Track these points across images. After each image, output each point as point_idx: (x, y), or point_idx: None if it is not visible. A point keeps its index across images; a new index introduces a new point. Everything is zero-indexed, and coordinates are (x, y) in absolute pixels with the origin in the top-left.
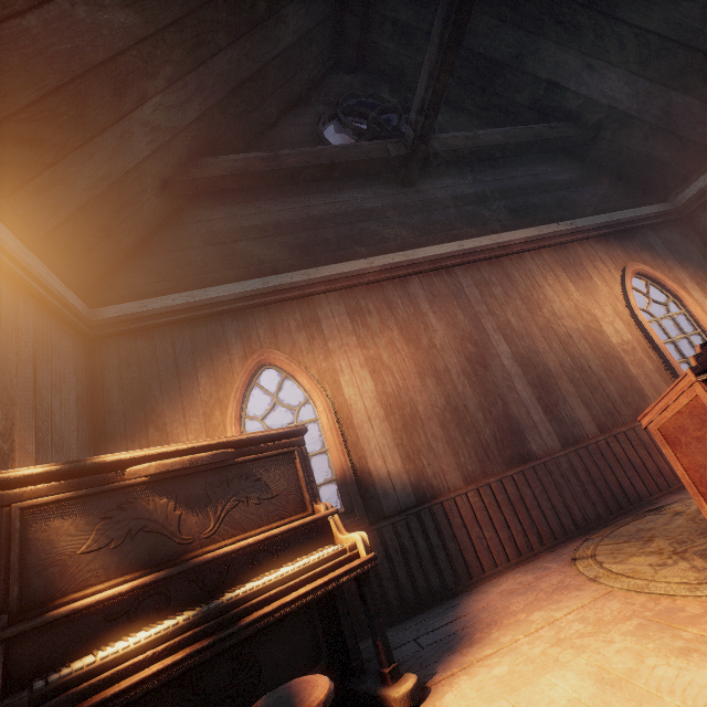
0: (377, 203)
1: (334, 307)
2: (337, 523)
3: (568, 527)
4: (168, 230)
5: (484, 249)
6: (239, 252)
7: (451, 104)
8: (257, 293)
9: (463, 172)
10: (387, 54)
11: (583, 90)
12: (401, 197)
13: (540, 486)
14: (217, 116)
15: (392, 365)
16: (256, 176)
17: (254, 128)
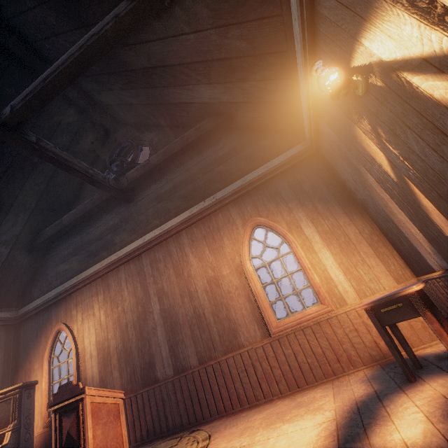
0: (115, 220)
1: (88, 293)
2: (8, 435)
3: (163, 429)
4: (43, 264)
5: (155, 238)
6: (62, 269)
7: (162, 126)
8: (60, 293)
9: (161, 178)
10: (122, 117)
11: (198, 100)
12: (127, 211)
13: (154, 401)
14: (37, 213)
15: (104, 324)
16: (56, 234)
17: (68, 198)
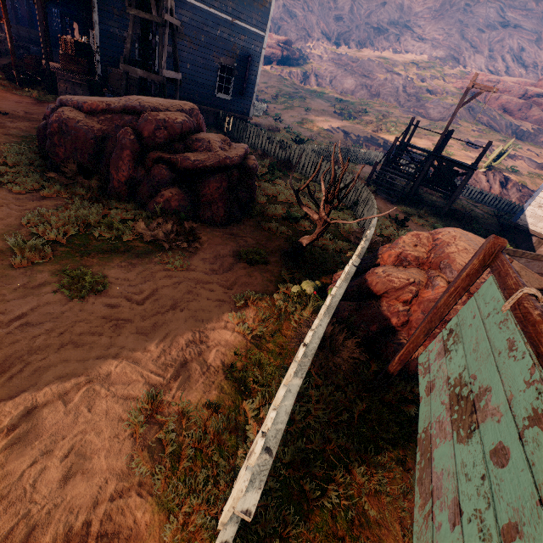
0: None
1: None
2: None
3: None
4: None
5: None
6: None
7: None
8: None
9: None
10: None
11: None
12: None
13: None
14: None
15: None
16: None
17: None
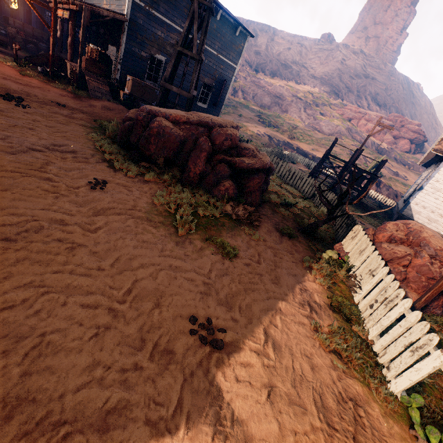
0: None
1: None
2: None
3: None
4: None
5: None
6: None
7: None
8: None
9: None
10: None
11: None
12: None
13: None
14: None
15: None
16: None
17: None
